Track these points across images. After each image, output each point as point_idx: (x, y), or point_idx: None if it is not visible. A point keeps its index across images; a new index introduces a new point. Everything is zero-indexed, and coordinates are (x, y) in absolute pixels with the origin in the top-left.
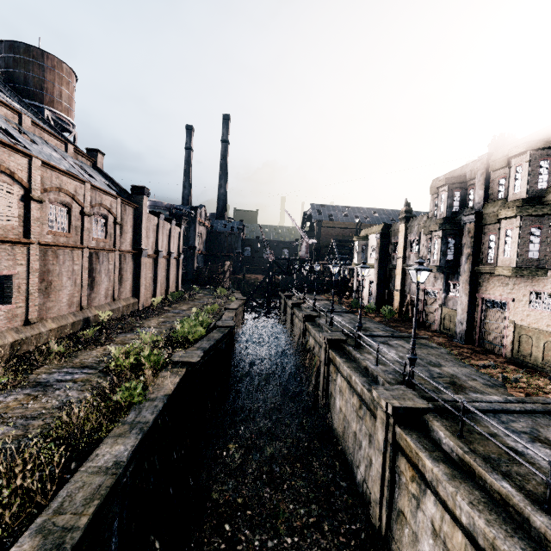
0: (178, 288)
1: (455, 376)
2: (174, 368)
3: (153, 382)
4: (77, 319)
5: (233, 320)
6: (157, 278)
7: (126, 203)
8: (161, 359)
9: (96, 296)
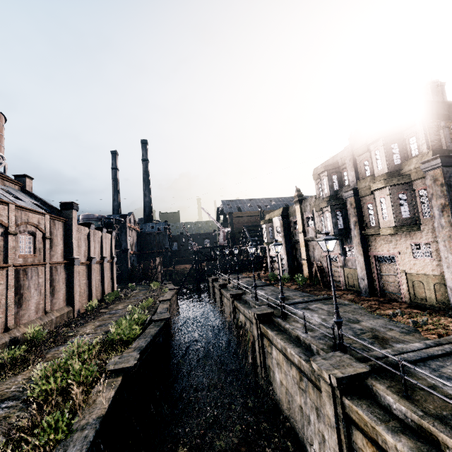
0: (114, 289)
1: (375, 329)
2: (109, 379)
3: (84, 403)
4: (1, 342)
5: (168, 311)
6: (91, 283)
7: (55, 218)
8: (93, 372)
9: (25, 313)
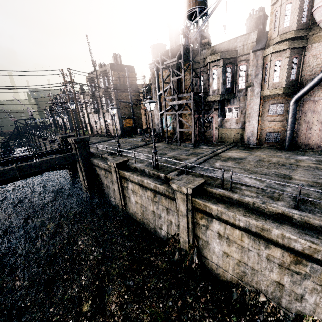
0: None
1: None
2: None
3: None
4: None
5: None
6: None
7: None
8: None
9: None
